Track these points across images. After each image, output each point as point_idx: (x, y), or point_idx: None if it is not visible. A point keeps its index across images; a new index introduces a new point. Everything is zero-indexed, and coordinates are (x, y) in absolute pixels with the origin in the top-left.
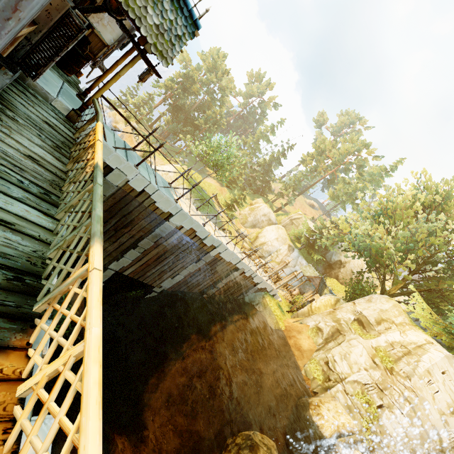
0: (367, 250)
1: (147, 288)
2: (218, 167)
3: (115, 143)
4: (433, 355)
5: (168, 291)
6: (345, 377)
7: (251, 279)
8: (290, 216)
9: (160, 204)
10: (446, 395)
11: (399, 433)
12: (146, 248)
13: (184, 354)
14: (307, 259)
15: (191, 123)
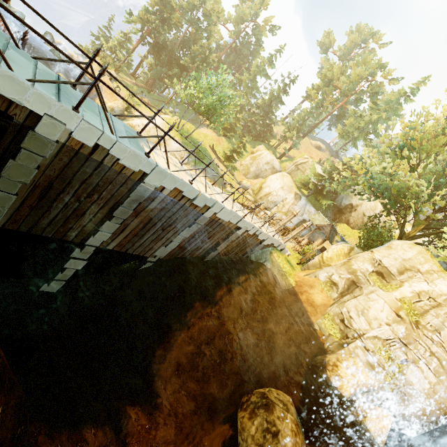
0: (387, 192)
1: (141, 258)
2: (211, 113)
3: (37, 76)
4: None
5: (165, 259)
6: (364, 332)
7: (256, 236)
8: (295, 161)
9: (126, 161)
10: None
11: (425, 388)
12: (124, 218)
13: (188, 323)
14: (315, 206)
15: (176, 65)
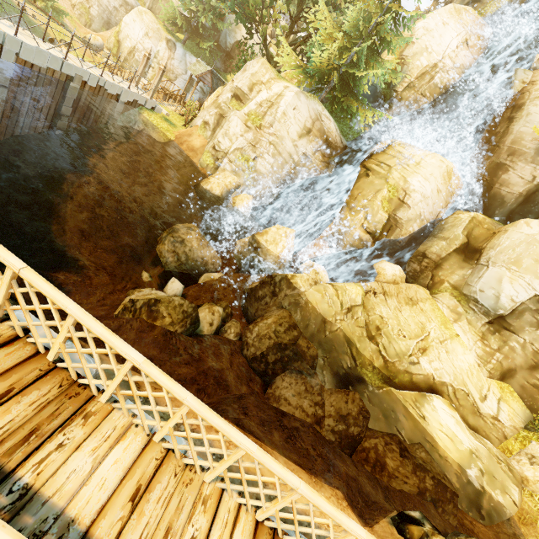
0: None
1: None
2: None
3: None
4: (287, 98)
5: None
6: (228, 150)
7: (105, 91)
8: None
9: None
10: (296, 126)
11: (268, 169)
12: None
13: (69, 194)
14: (200, 56)
15: None
